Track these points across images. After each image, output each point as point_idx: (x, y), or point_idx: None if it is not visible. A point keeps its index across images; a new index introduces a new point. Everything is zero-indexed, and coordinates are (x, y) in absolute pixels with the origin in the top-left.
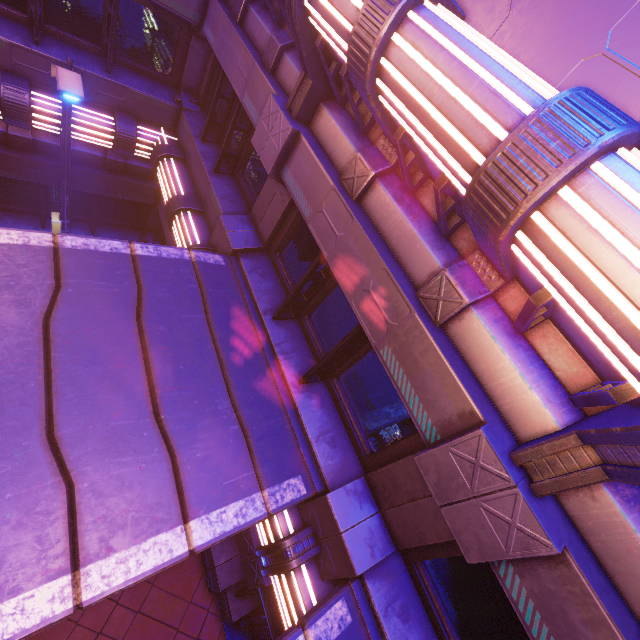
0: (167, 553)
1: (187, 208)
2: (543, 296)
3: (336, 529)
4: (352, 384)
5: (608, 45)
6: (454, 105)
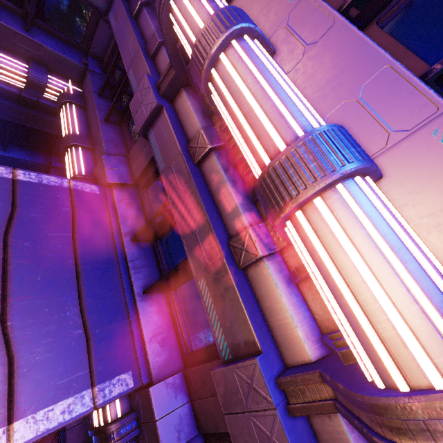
0: None
1: (79, 144)
2: (303, 270)
3: (153, 417)
4: (184, 296)
5: (361, 95)
6: (254, 116)
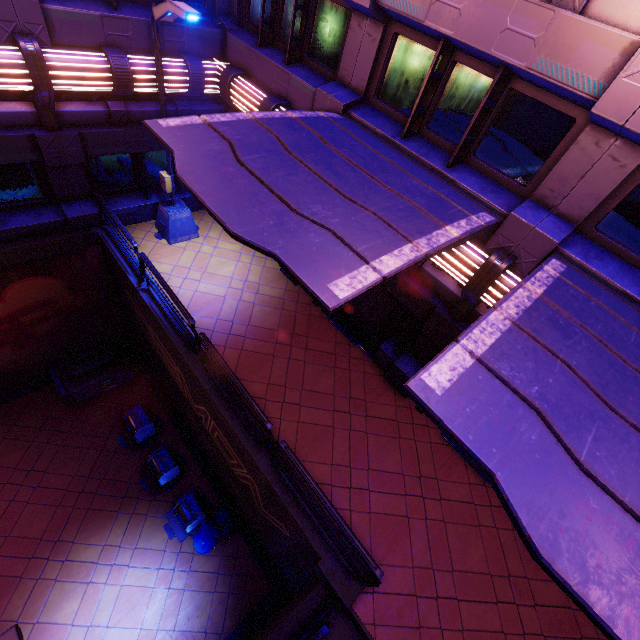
0: (447, 237)
1: (279, 104)
2: None
3: (528, 228)
4: (489, 150)
5: None
6: None
